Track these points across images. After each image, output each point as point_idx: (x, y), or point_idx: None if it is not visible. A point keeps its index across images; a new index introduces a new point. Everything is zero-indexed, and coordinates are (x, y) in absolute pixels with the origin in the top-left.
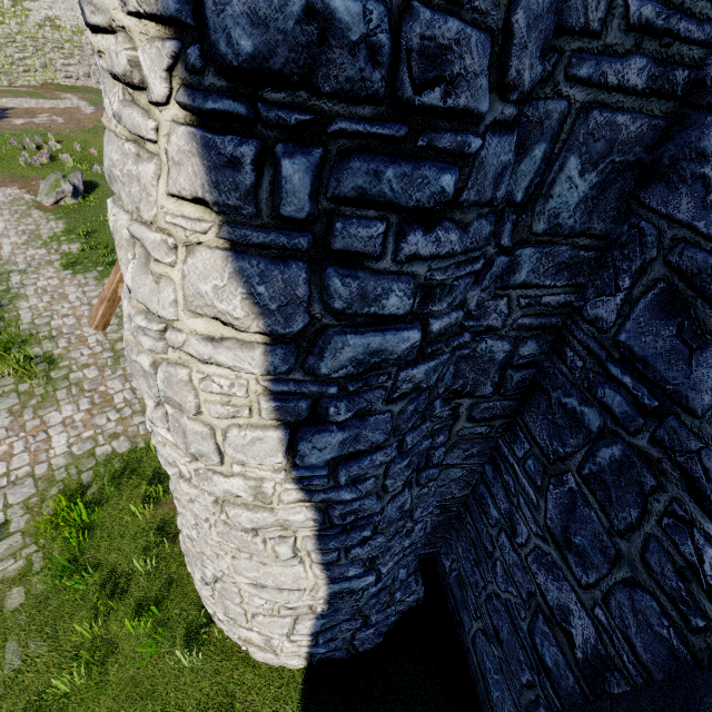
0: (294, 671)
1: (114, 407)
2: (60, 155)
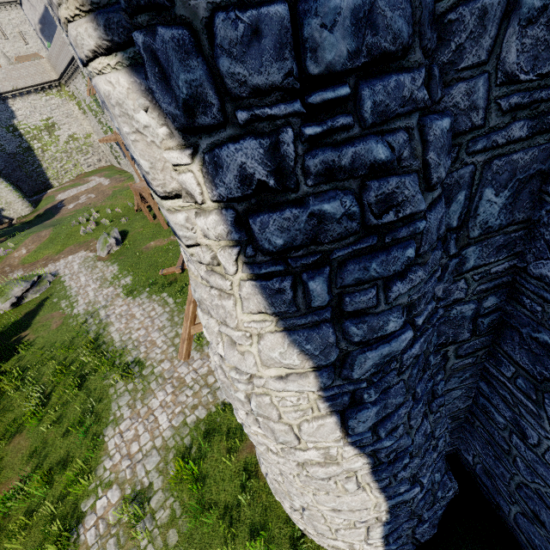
0: None
1: (187, 386)
2: (101, 220)
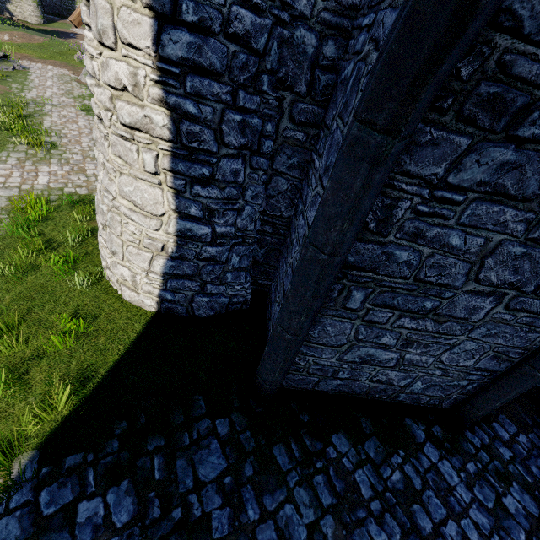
0: (147, 311)
1: (85, 175)
2: None
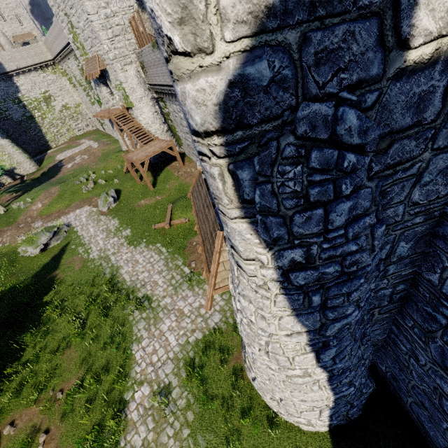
0: (323, 433)
1: (186, 316)
2: (98, 180)
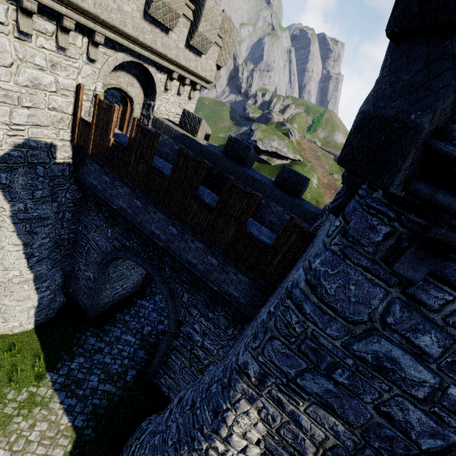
0: (31, 330)
1: None
2: None
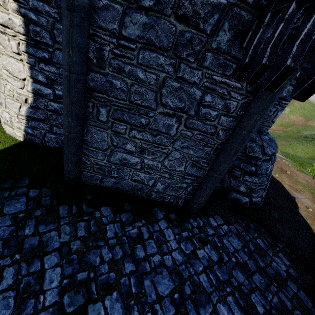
0: (18, 140)
1: None
2: None
